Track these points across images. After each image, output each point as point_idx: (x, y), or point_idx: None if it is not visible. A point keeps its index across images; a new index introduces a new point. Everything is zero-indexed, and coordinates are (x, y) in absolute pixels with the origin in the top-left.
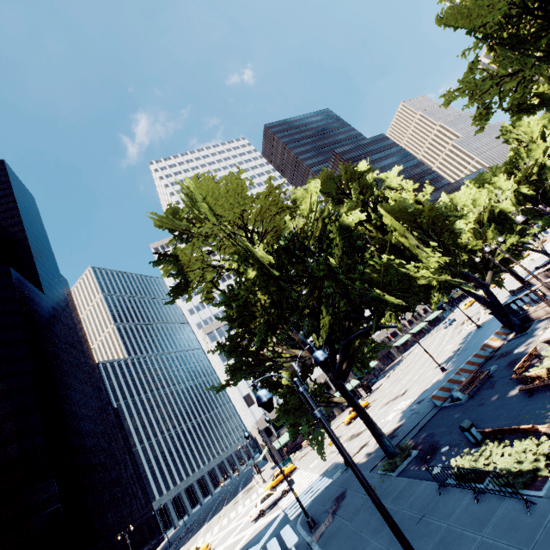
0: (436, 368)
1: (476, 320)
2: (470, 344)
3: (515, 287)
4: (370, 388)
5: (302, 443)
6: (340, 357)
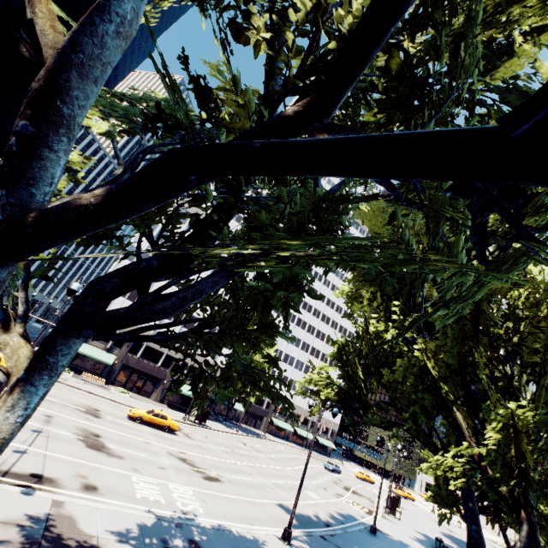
0: (280, 508)
1: (367, 509)
2: (351, 545)
3: (435, 533)
4: (206, 419)
5: (86, 372)
6: (102, 191)
